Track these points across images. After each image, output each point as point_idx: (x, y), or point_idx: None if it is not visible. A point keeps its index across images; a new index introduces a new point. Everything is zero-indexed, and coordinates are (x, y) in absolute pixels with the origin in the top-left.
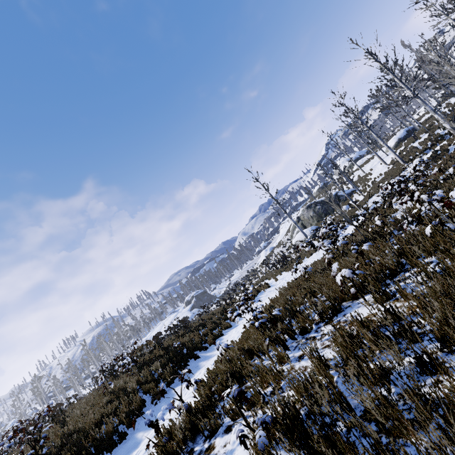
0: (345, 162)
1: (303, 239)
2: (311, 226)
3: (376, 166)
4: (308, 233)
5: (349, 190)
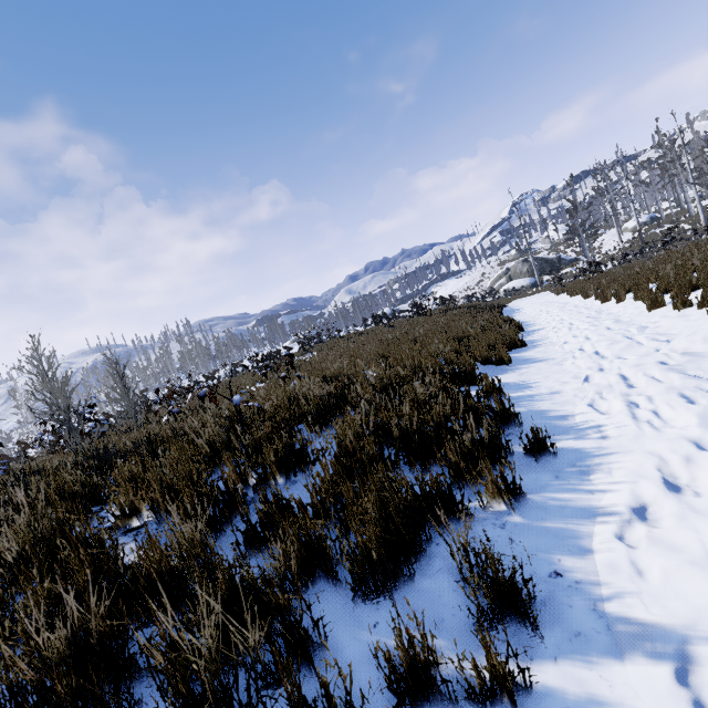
0: (562, 231)
1: (519, 287)
2: (530, 277)
3: (607, 243)
4: (527, 282)
5: (573, 257)
